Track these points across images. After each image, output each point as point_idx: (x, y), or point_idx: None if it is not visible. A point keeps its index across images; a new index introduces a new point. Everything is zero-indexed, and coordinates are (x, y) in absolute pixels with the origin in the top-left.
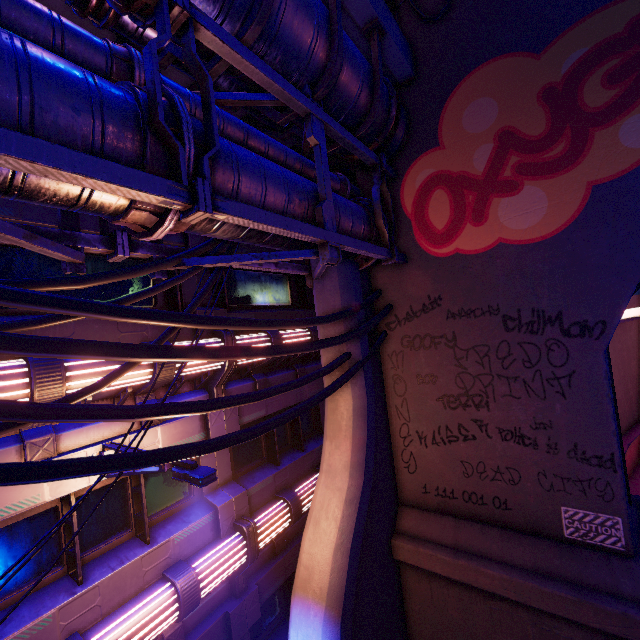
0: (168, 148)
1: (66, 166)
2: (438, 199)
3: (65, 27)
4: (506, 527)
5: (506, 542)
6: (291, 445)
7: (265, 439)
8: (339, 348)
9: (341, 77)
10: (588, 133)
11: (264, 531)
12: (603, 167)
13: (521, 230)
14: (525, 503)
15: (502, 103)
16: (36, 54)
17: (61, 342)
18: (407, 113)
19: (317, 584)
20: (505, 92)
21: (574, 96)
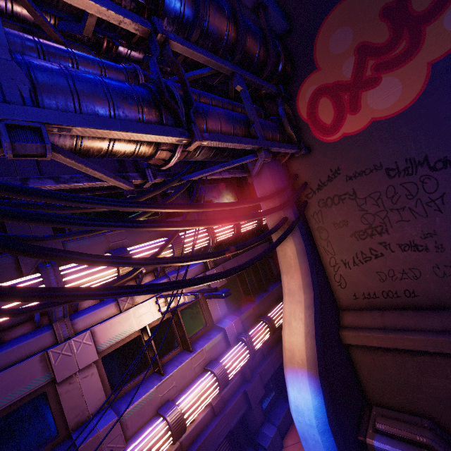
0: (172, 112)
1: (139, 131)
2: (323, 104)
3: (104, 63)
4: (417, 308)
5: (419, 317)
6: (258, 289)
7: (242, 287)
8: (279, 216)
9: (247, 44)
10: (421, 30)
11: (256, 340)
12: (436, 49)
13: (386, 109)
14: (427, 289)
15: (355, 28)
16: (107, 81)
17: (150, 222)
18: (290, 54)
19: (298, 358)
20: (355, 20)
21: (405, 7)
